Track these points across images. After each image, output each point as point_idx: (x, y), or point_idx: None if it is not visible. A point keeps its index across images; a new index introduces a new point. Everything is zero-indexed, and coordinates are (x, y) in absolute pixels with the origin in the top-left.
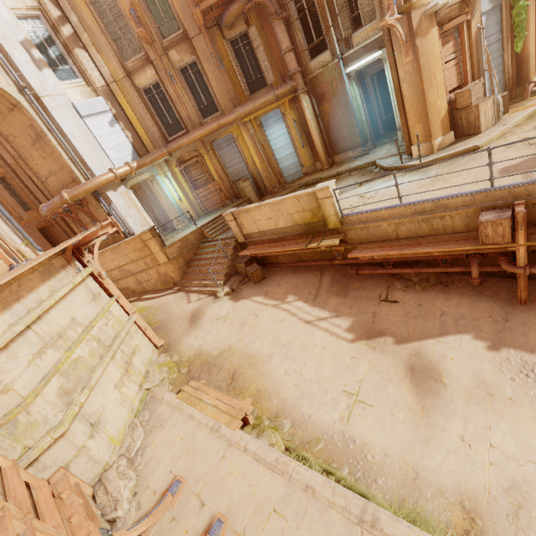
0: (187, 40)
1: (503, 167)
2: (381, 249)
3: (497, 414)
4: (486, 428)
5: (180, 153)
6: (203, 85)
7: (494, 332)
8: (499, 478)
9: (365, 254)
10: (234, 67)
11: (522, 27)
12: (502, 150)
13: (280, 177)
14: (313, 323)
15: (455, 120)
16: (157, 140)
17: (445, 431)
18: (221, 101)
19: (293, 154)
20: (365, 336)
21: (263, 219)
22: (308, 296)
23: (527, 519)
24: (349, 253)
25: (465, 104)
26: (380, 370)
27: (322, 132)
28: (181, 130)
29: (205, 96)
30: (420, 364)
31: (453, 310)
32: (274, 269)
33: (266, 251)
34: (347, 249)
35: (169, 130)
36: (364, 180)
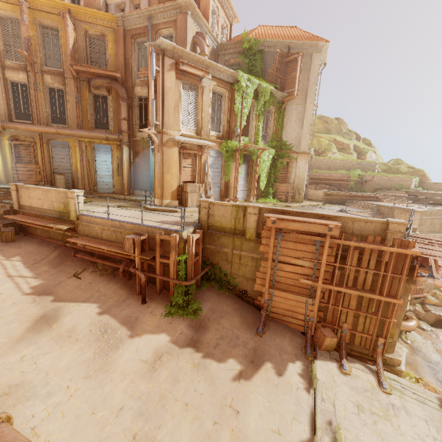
0: (62, 76)
1: (163, 220)
2: (88, 241)
3: (60, 347)
4: (45, 353)
5: (17, 133)
6: (63, 105)
7: (110, 306)
8: (16, 379)
9: (76, 240)
10: (88, 108)
11: (229, 172)
12: (179, 215)
13: (95, 186)
14: (13, 277)
15: (182, 196)
16: (2, 115)
17: (17, 352)
18: (70, 120)
19: (110, 176)
20: (39, 293)
21: (36, 198)
22: (32, 260)
23: (2, 400)
24: (70, 238)
25: (186, 190)
26: (22, 314)
27: (131, 172)
28: (29, 120)
29: (61, 112)
30: (51, 315)
31: (105, 290)
32: (29, 237)
33: (22, 220)
34: (77, 237)
35: (18, 115)
36: (125, 206)
